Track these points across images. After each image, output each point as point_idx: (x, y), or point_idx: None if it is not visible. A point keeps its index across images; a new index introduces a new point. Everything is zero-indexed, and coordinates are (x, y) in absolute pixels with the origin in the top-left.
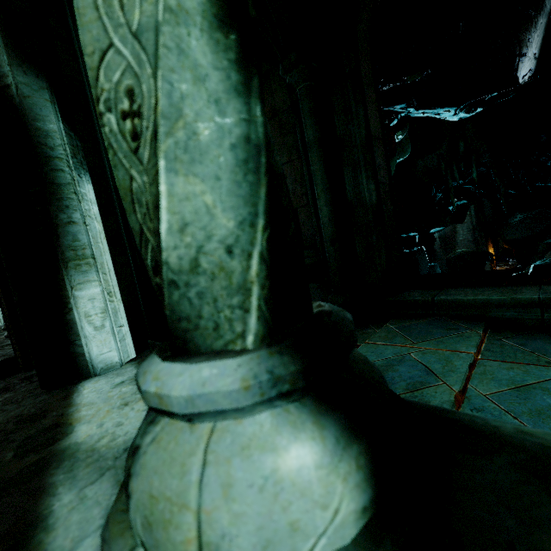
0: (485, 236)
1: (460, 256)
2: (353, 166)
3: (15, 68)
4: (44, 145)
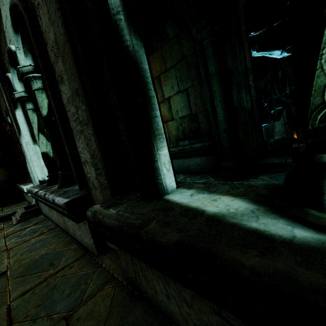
0: (292, 128)
1: (277, 140)
2: (237, 86)
3: (133, 36)
4: (144, 76)
